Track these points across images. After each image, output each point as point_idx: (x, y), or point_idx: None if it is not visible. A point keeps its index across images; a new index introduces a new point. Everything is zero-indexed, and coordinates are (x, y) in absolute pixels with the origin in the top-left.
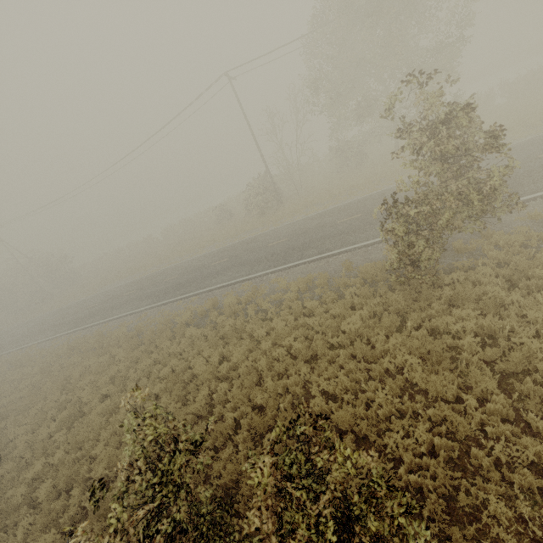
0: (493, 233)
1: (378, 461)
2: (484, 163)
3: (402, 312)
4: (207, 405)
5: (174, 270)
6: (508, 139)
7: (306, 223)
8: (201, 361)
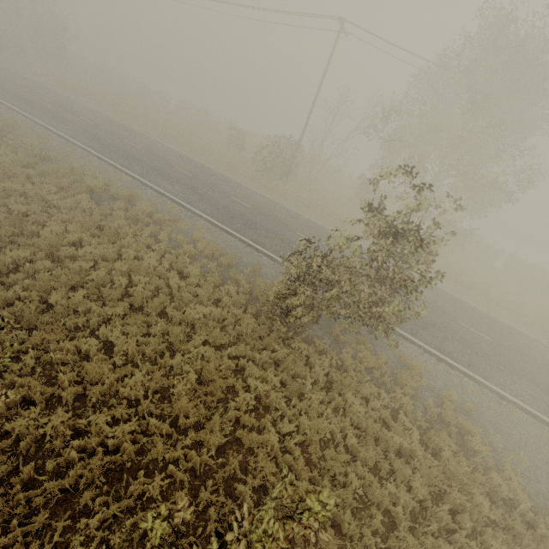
0: (366, 343)
1: (68, 422)
2: (431, 293)
3: (243, 337)
4: (11, 266)
5: (145, 140)
6: (466, 293)
7: (279, 211)
8: (60, 228)
